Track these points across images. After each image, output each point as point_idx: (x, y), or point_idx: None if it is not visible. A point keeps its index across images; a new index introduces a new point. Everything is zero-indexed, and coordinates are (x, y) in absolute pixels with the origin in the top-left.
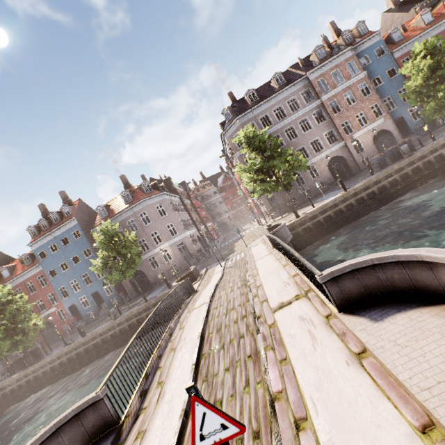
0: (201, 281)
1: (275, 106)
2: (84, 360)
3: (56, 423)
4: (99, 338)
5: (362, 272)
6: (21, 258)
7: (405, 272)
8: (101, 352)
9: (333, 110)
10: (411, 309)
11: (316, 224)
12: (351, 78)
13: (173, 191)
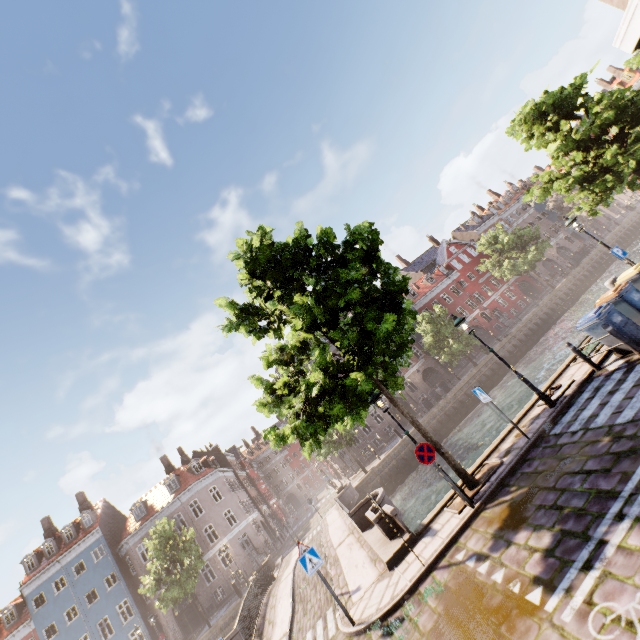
0: (280, 569)
1: None
2: None
3: None
4: None
5: (366, 506)
6: (1, 615)
7: None
8: None
9: None
10: None
11: (385, 477)
12: None
13: (224, 463)
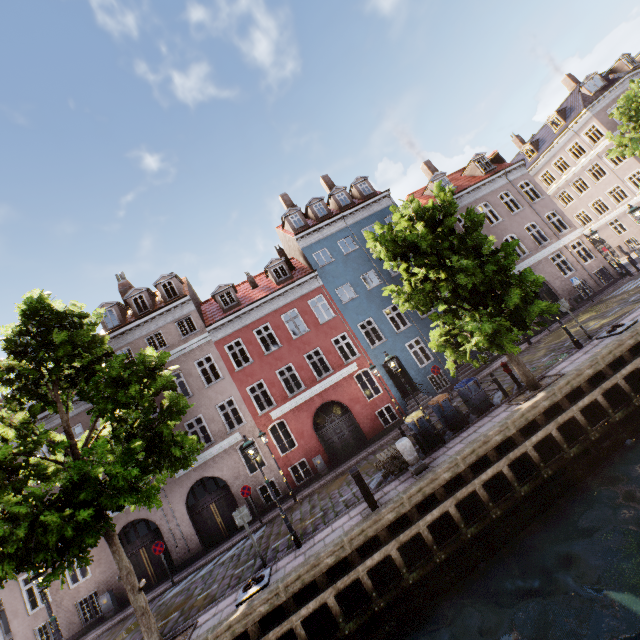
0: None
1: None
2: None
3: None
4: None
5: None
6: (268, 268)
7: None
8: None
9: None
10: None
11: None
12: None
13: None
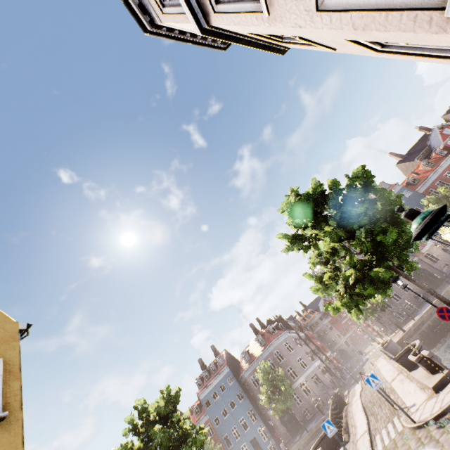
0: (348, 398)
1: None
2: None
3: (320, 437)
4: None
5: (407, 353)
6: (192, 409)
7: None
8: None
9: None
10: None
11: (422, 334)
12: None
13: (287, 327)
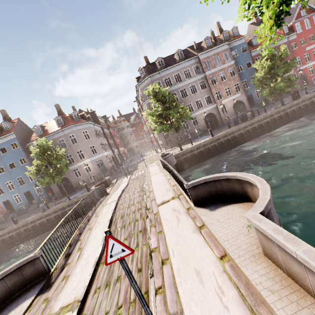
0: (113, 187)
1: (175, 73)
2: (15, 241)
3: (3, 273)
4: (29, 225)
5: (209, 184)
6: None
7: (229, 185)
8: (30, 236)
9: (212, 82)
10: (229, 205)
11: (192, 155)
12: (225, 63)
13: (96, 122)
